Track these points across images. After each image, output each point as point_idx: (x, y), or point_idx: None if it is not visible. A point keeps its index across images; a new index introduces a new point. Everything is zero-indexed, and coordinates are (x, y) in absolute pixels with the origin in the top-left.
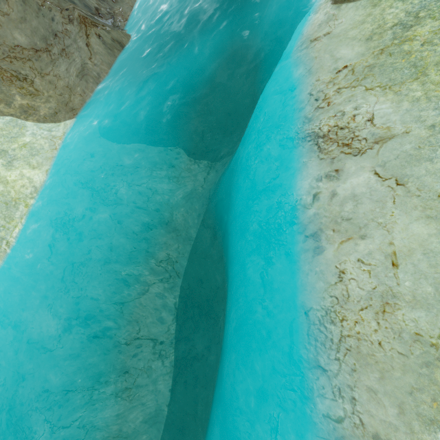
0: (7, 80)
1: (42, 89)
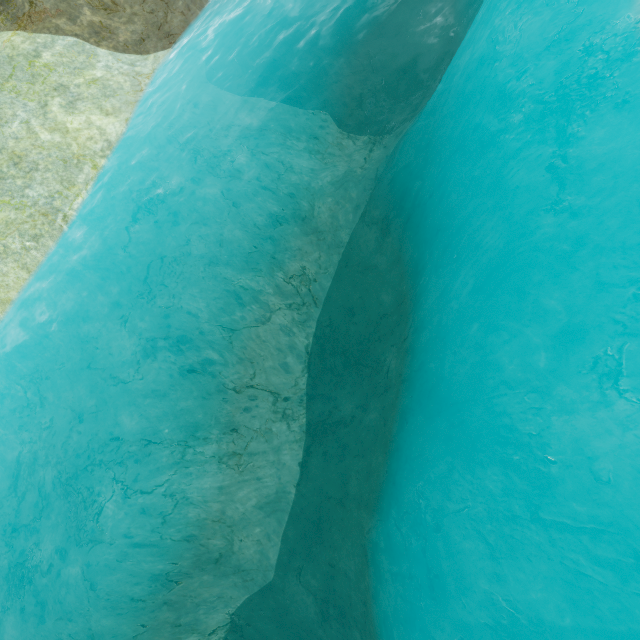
0: None
1: (123, 3)
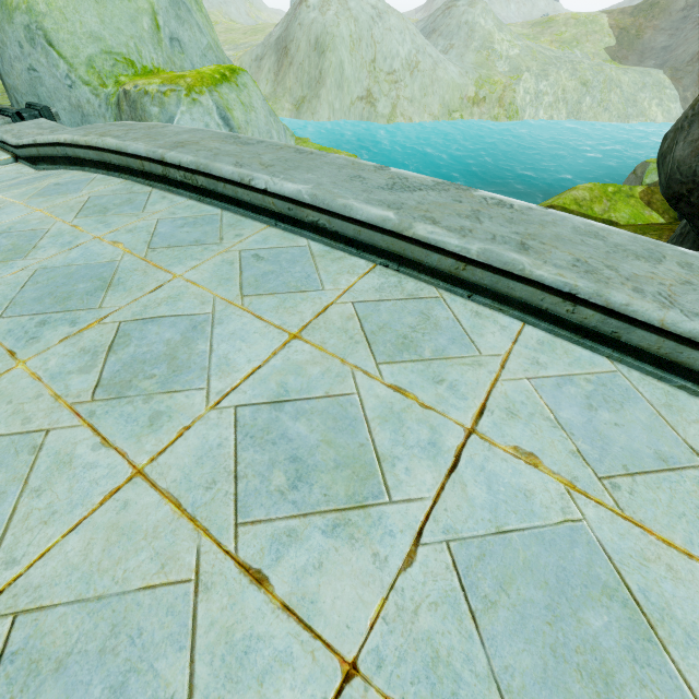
0: (696, 84)
1: None
